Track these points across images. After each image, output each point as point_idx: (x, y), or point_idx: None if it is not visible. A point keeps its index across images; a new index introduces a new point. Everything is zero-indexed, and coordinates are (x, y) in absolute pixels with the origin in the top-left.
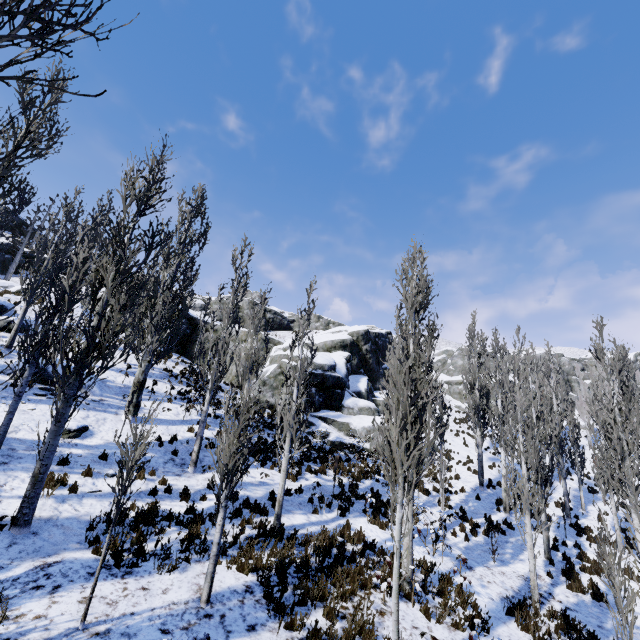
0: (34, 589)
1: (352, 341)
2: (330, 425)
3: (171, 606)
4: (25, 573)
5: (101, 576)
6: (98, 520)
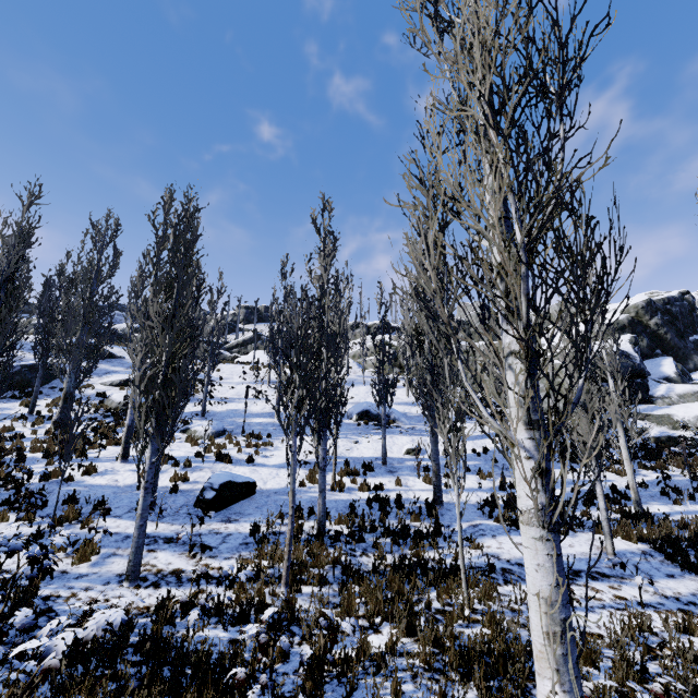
0: (481, 535)
1: (630, 319)
2: (643, 421)
3: (584, 554)
4: (466, 528)
5: (515, 533)
6: (478, 504)
